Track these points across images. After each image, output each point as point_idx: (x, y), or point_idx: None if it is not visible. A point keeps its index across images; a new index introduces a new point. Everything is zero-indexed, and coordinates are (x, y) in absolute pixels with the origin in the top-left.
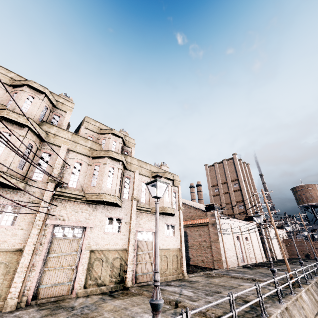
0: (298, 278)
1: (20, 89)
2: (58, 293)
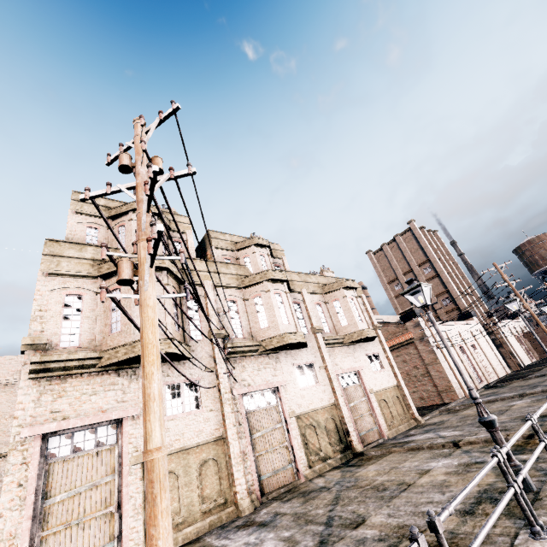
0: None
1: (124, 219)
2: (283, 481)
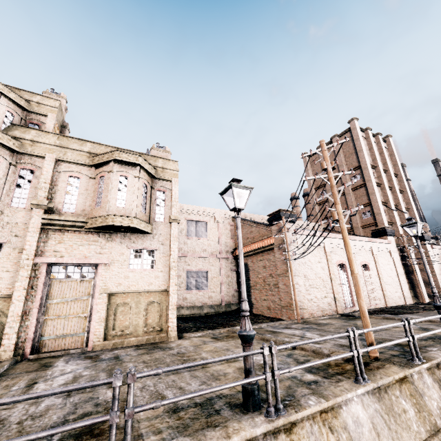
0: (354, 352)
1: None
2: None
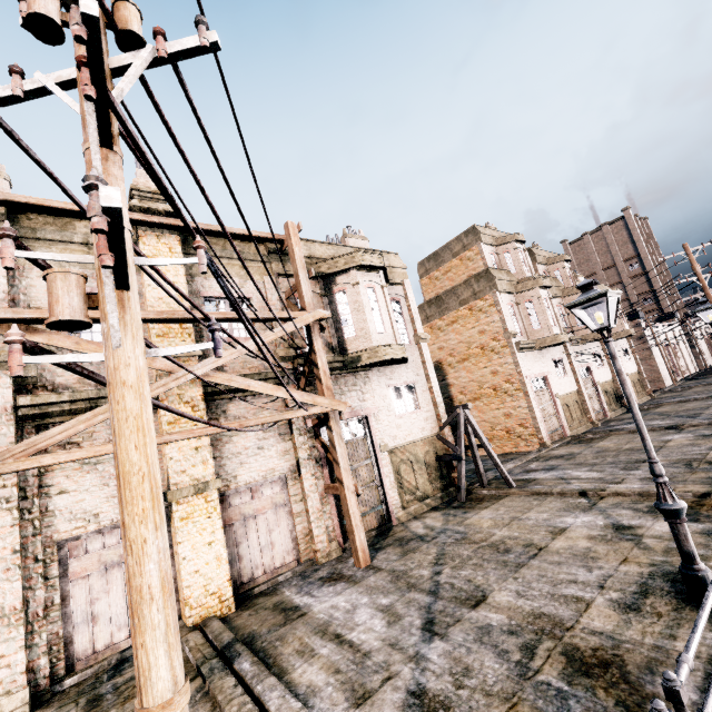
0: None
1: (508, 247)
2: (600, 417)
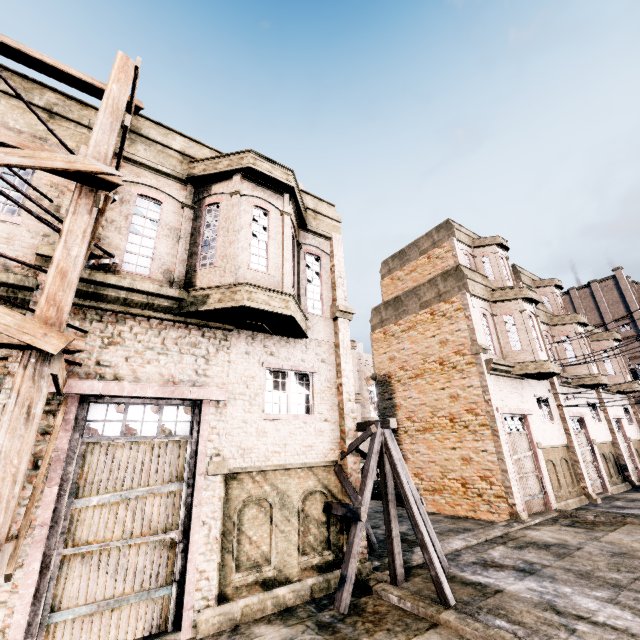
0: None
1: (487, 250)
2: (597, 490)
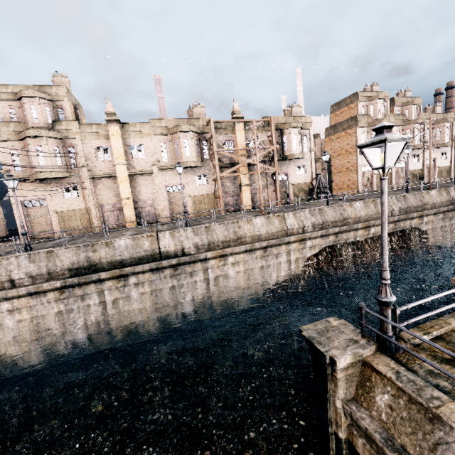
0: None
1: (373, 102)
2: (401, 186)
